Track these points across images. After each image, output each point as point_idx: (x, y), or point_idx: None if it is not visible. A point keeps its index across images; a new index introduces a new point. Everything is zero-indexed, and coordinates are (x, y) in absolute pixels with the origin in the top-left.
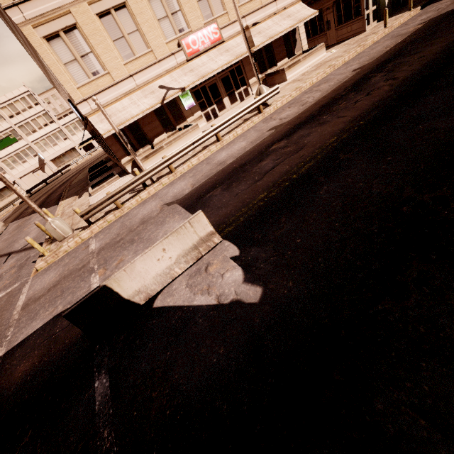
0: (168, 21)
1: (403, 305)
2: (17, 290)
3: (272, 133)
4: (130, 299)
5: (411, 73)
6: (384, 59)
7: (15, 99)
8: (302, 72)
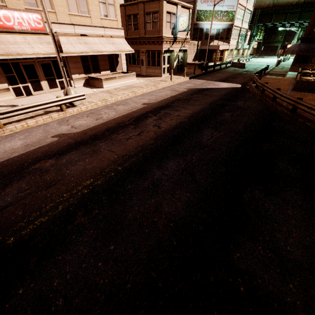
0: None
1: None
2: None
3: (53, 141)
4: None
5: (169, 127)
6: (162, 104)
7: None
8: (116, 87)
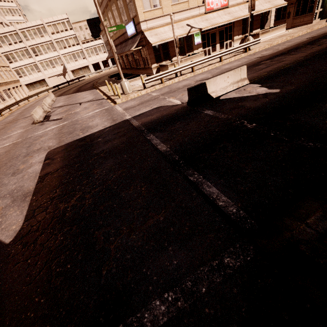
0: None
1: None
2: (110, 108)
3: (258, 58)
4: (210, 94)
5: None
6: None
7: (58, 22)
8: (269, 38)
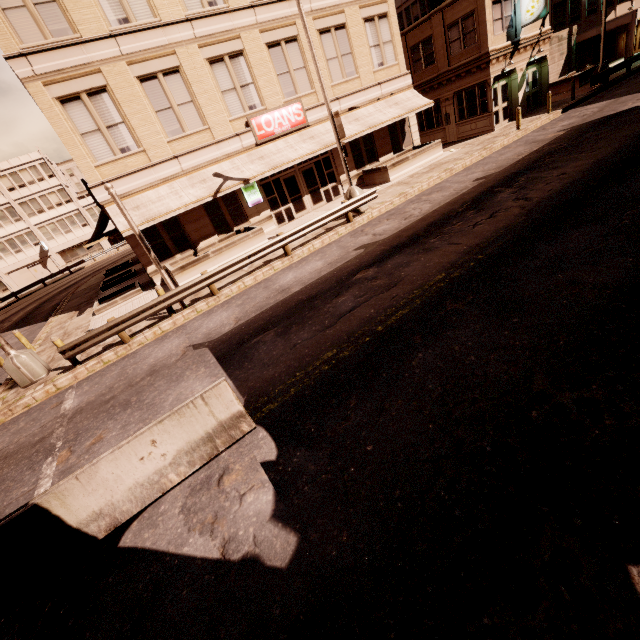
0: (235, 95)
1: (525, 623)
2: None
3: (359, 253)
4: (82, 528)
5: (548, 194)
6: (515, 170)
7: (22, 167)
8: (411, 173)
